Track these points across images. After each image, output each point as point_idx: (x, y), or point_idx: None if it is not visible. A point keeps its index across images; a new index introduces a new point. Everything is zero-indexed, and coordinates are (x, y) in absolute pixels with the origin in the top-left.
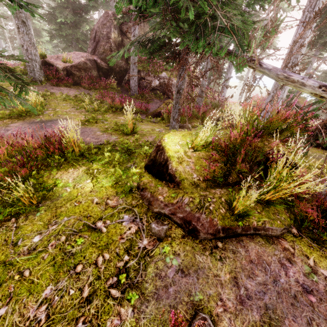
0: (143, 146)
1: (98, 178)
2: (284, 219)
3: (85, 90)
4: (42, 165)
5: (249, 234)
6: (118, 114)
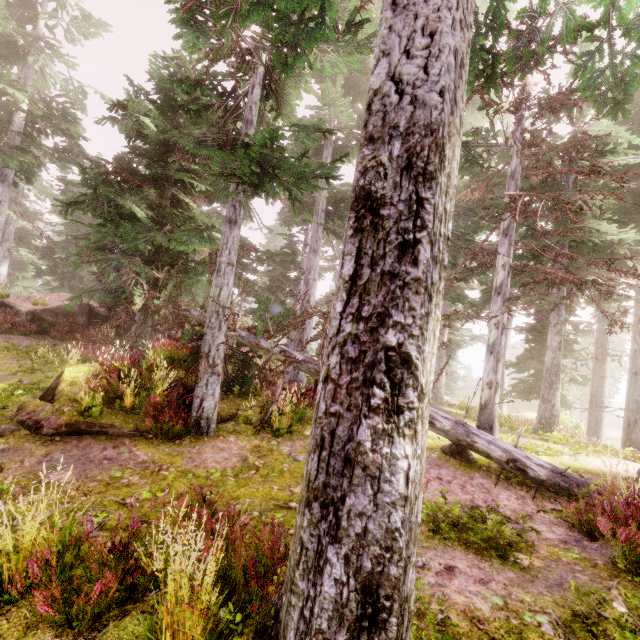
0: None
1: None
2: (144, 426)
3: (55, 340)
4: None
5: (95, 431)
6: None
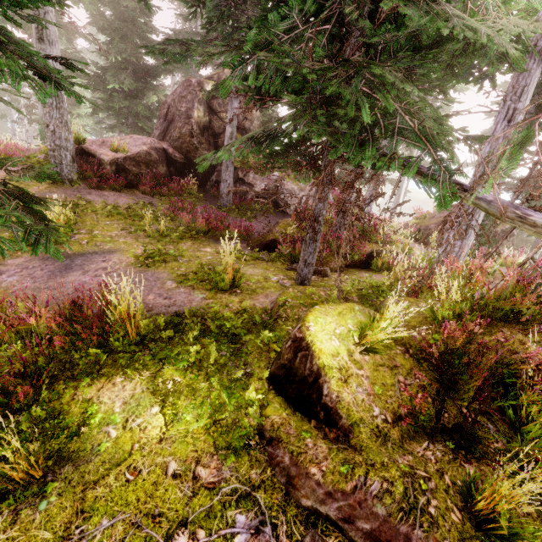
0: (261, 328)
1: (176, 407)
2: None
3: (145, 196)
4: (61, 370)
5: None
6: (201, 242)
